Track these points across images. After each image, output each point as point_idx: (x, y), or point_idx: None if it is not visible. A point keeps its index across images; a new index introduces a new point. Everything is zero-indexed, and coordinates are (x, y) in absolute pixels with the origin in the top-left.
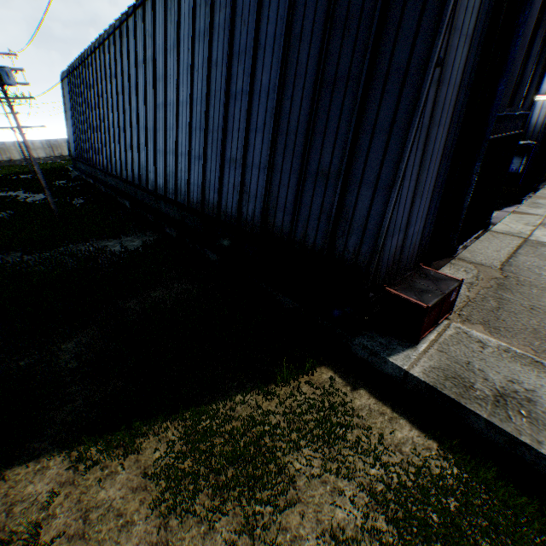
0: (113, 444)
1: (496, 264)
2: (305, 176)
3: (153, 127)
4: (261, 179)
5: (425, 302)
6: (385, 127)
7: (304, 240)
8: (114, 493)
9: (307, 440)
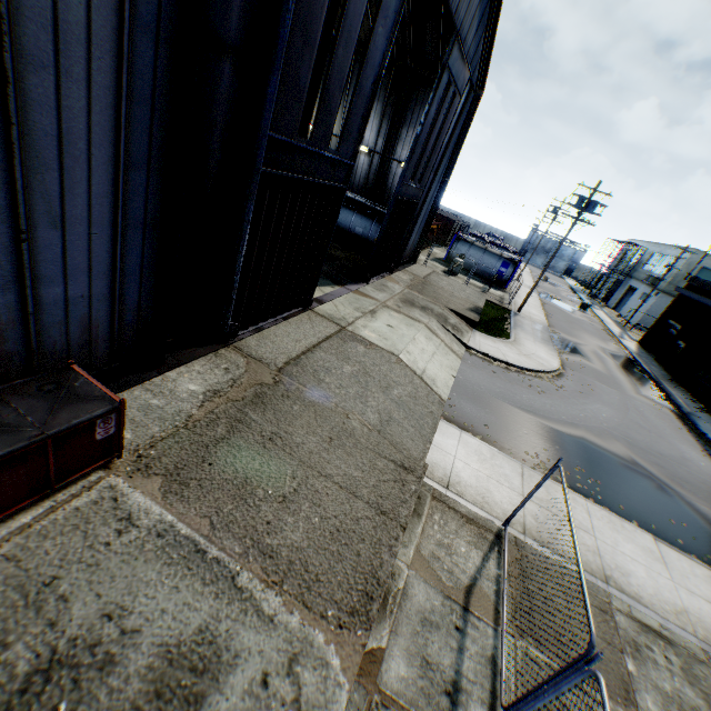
0: None
1: (282, 360)
2: None
3: None
4: None
5: None
6: None
7: None
8: None
9: None
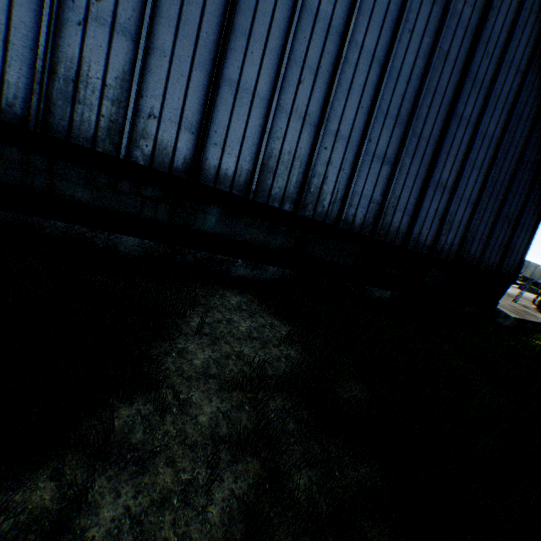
0: None
1: None
2: (499, 217)
3: (230, 13)
4: (467, 212)
5: None
6: (536, 201)
7: (487, 262)
8: None
9: None
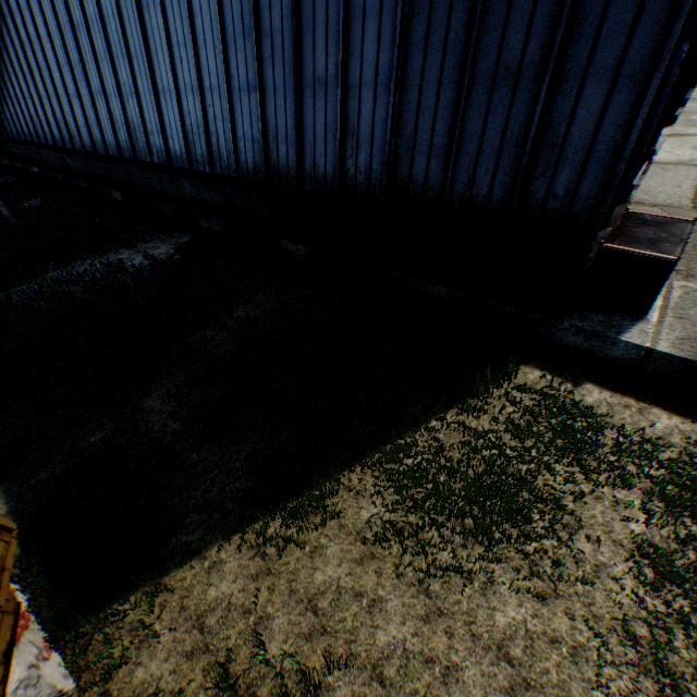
0: (300, 514)
1: (685, 202)
2: (471, 83)
3: (145, 49)
4: (380, 106)
5: (666, 254)
6: None
7: (469, 193)
8: (335, 572)
9: (550, 456)
